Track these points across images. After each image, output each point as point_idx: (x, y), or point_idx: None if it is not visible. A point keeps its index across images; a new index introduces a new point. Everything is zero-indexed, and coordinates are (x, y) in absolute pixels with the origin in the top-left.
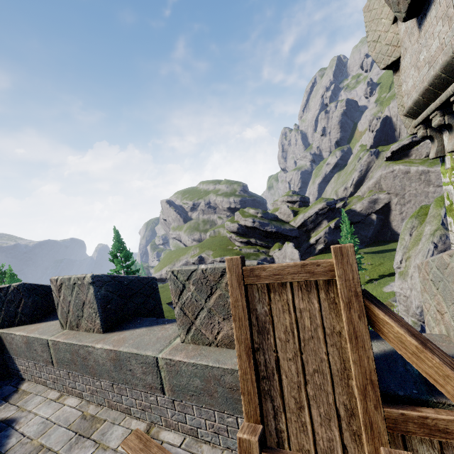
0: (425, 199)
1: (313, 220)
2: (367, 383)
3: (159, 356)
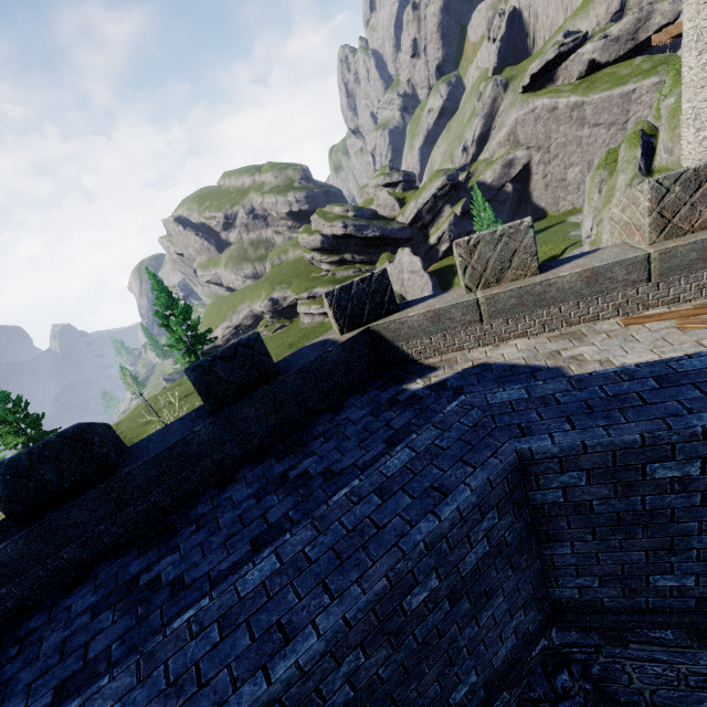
0: (578, 149)
1: (430, 208)
2: None
3: (650, 252)
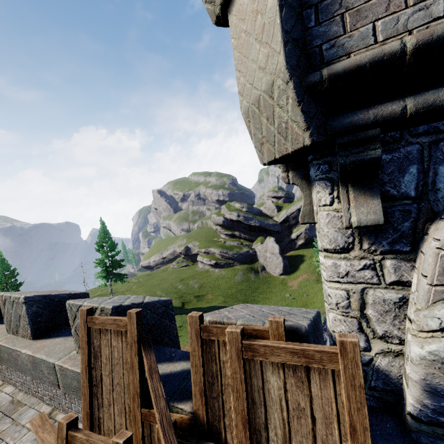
0: None
1: (295, 216)
2: (135, 393)
3: (56, 363)
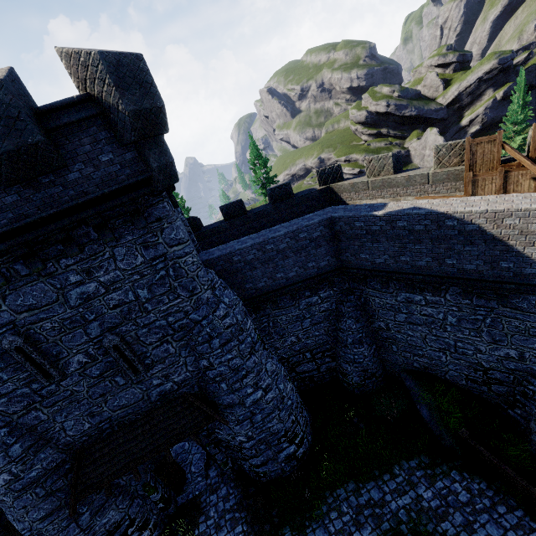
0: None
1: (471, 91)
2: (498, 160)
3: (429, 173)
